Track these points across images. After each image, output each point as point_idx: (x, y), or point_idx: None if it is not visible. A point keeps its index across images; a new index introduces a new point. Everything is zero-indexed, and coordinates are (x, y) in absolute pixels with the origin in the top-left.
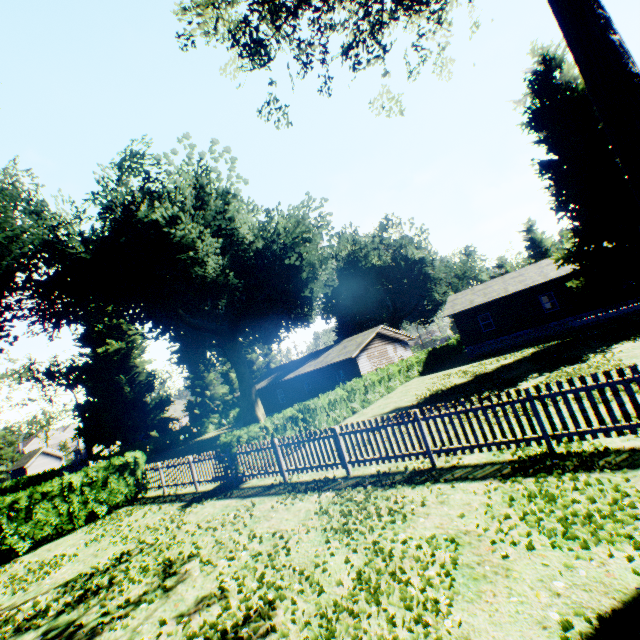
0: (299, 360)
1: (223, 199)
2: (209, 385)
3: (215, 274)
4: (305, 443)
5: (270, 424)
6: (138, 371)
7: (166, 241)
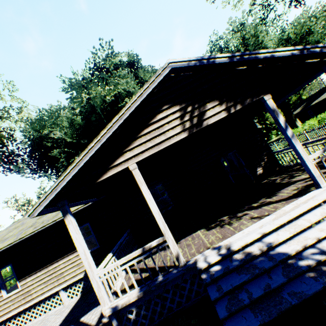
0: (320, 91)
1: (255, 37)
2: (266, 119)
3: None
4: (315, 130)
5: (301, 128)
6: None
7: None
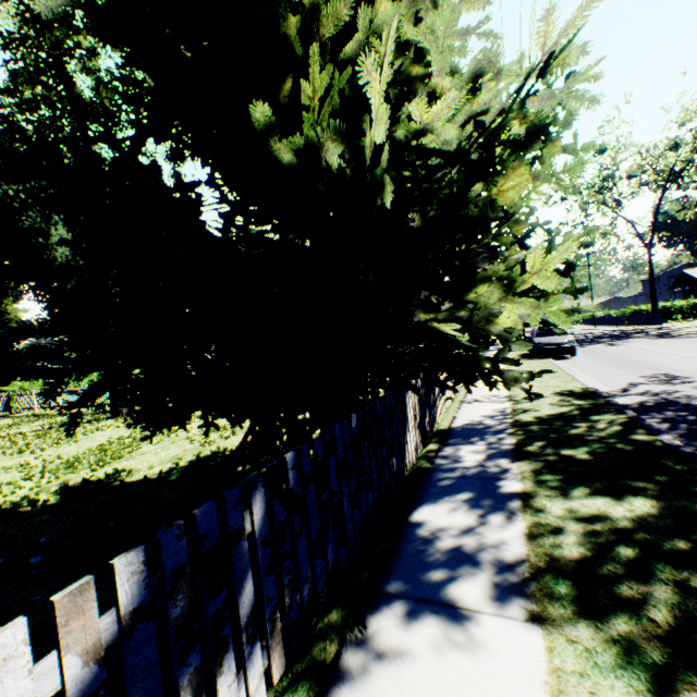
0: None
1: None
2: None
3: (65, 260)
4: None
5: None
6: (10, 318)
7: (20, 223)
